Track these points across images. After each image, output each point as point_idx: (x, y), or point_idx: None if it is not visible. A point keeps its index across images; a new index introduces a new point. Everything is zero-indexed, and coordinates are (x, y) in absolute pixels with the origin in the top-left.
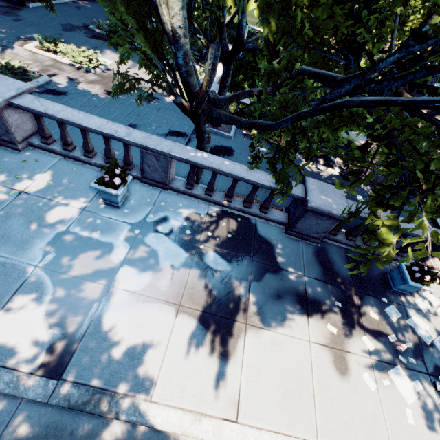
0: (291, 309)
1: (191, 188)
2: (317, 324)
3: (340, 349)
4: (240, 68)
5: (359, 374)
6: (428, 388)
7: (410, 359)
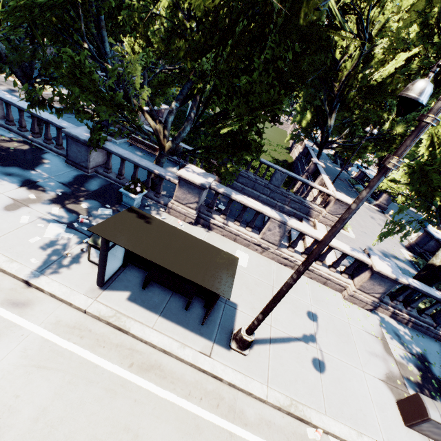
0: (10, 181)
1: (9, 123)
2: (23, 192)
3: (24, 204)
4: (177, 124)
5: (22, 215)
6: (78, 239)
7: (84, 227)
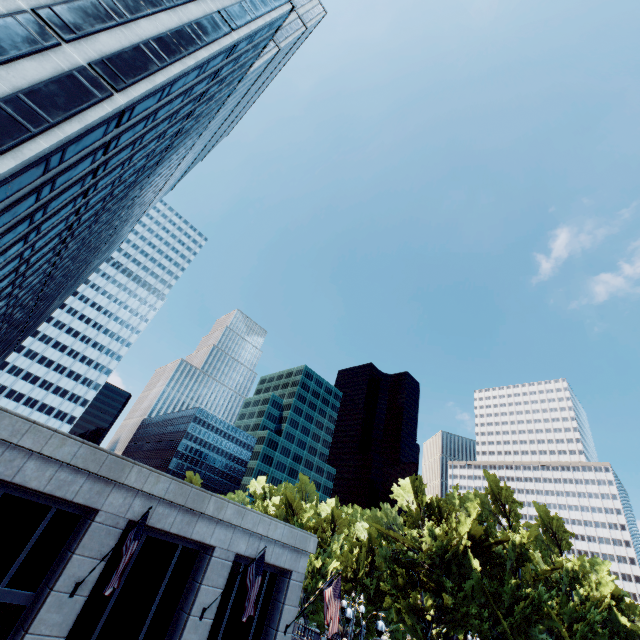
0: None
1: (297, 633)
2: None
3: None
4: None
5: None
6: None
7: None
